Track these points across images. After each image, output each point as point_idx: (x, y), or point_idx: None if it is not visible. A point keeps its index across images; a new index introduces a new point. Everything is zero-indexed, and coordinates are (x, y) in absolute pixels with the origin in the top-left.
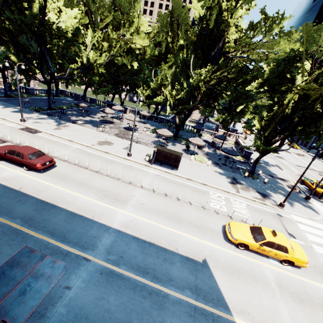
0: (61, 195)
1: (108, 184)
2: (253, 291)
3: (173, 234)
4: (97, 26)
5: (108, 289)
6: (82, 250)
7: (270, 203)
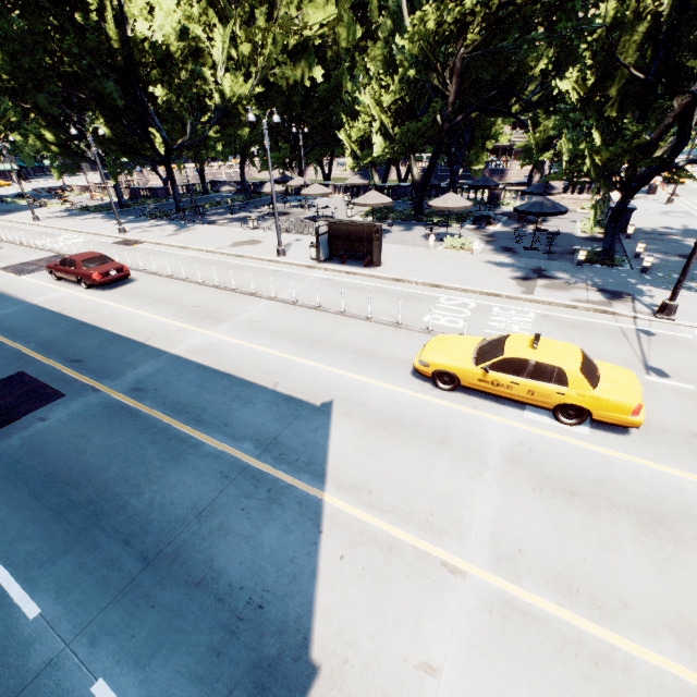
0: (116, 315)
1: (207, 299)
2: (418, 460)
3: (287, 363)
4: (230, 18)
5: (100, 427)
6: (97, 379)
7: (628, 309)
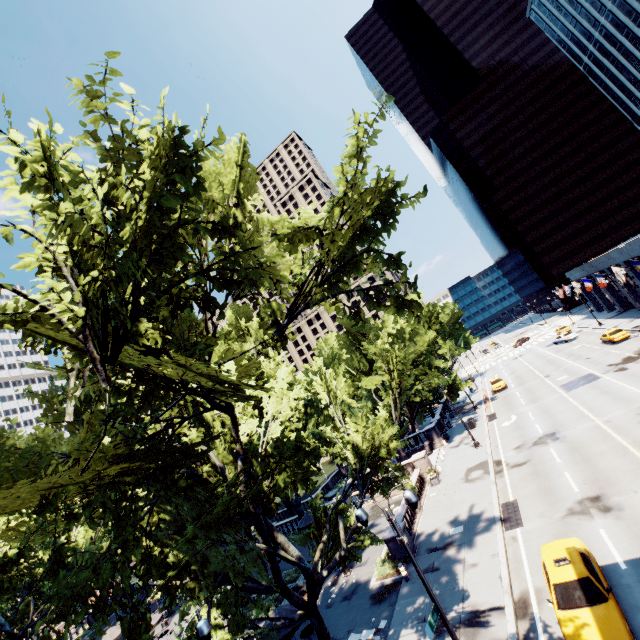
0: None
1: None
2: None
3: None
4: None
5: None
6: None
7: None
